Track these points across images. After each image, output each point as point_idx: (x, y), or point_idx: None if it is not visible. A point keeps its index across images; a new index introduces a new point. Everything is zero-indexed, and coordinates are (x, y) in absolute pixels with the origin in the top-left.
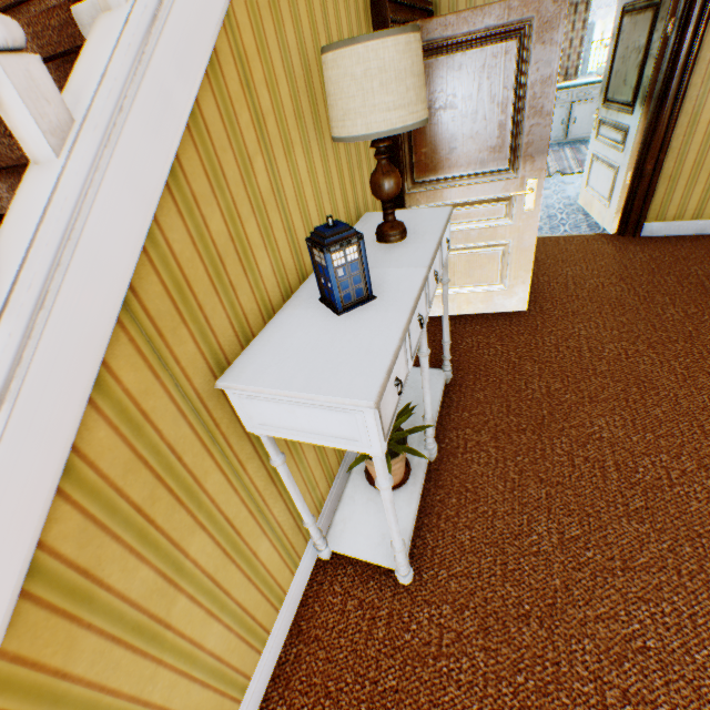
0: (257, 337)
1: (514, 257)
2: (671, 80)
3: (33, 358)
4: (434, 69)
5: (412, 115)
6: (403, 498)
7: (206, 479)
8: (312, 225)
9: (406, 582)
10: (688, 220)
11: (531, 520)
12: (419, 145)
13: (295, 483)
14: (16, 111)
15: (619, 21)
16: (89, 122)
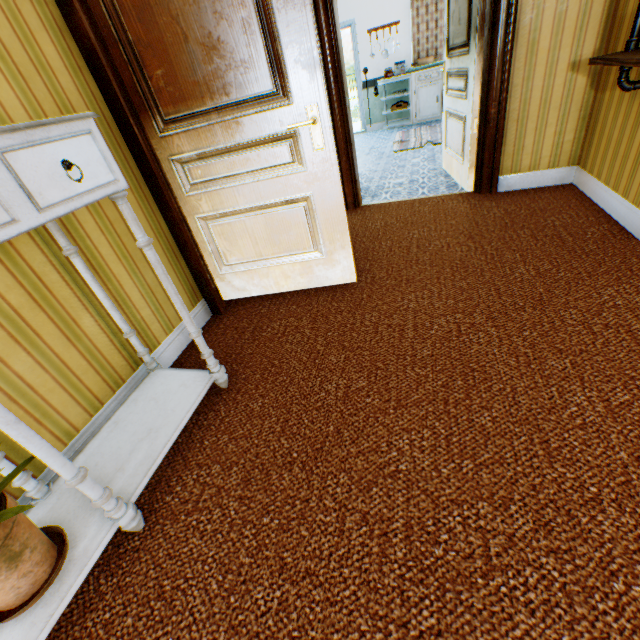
0: None
1: (322, 215)
2: (499, 1)
3: None
4: None
5: None
6: None
7: None
8: None
9: None
10: (545, 169)
11: None
12: (152, 65)
13: None
14: None
15: None
16: None
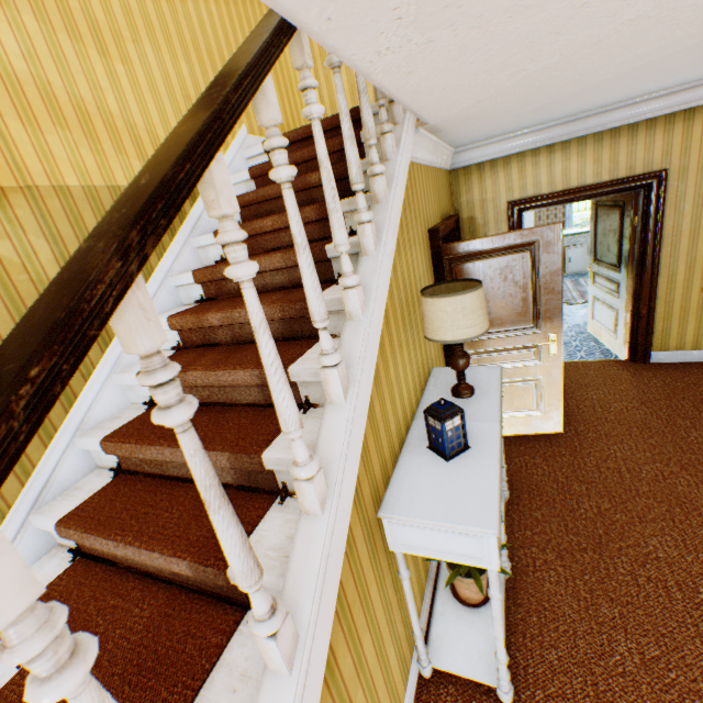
0: (393, 477)
1: (545, 389)
2: (645, 254)
3: (339, 509)
4: (471, 267)
5: (481, 328)
6: (489, 615)
7: (370, 587)
8: (409, 389)
9: (508, 701)
10: (688, 349)
11: (611, 640)
12: None
13: (412, 594)
14: (333, 385)
15: (594, 210)
16: (355, 382)
